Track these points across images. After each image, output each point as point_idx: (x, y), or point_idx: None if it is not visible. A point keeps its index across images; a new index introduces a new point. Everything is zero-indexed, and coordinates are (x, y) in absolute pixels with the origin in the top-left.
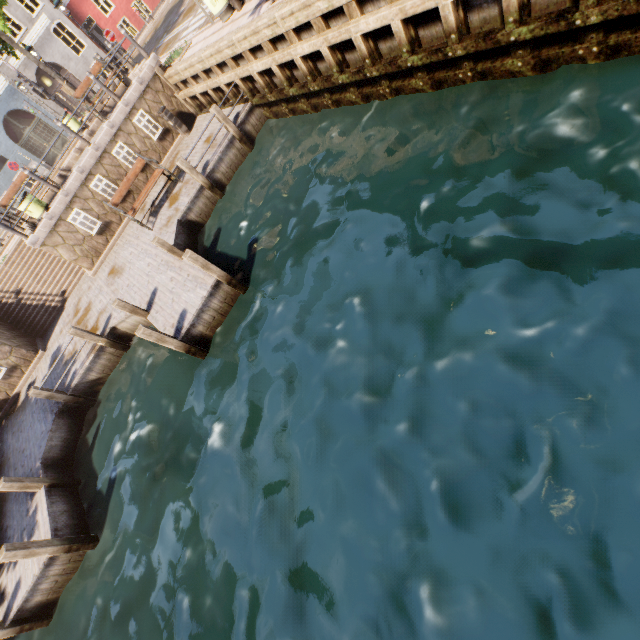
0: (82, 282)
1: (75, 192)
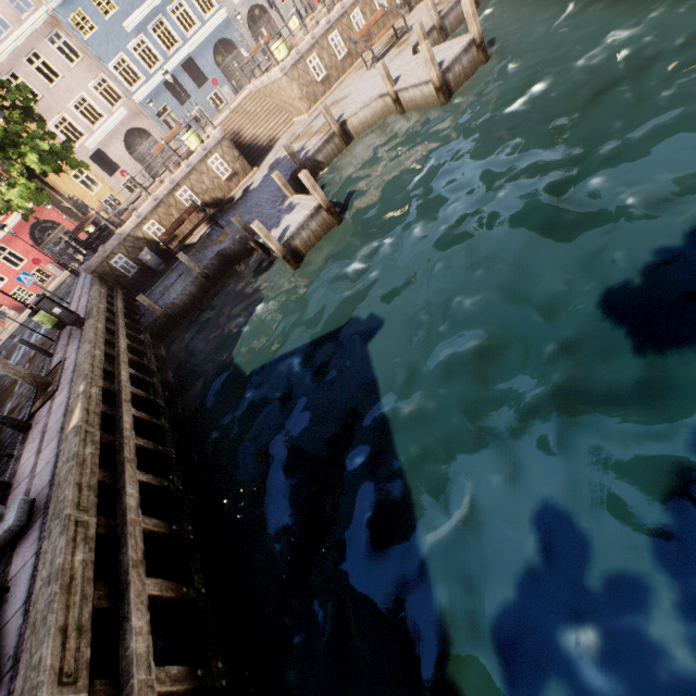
0: (292, 128)
1: (318, 39)
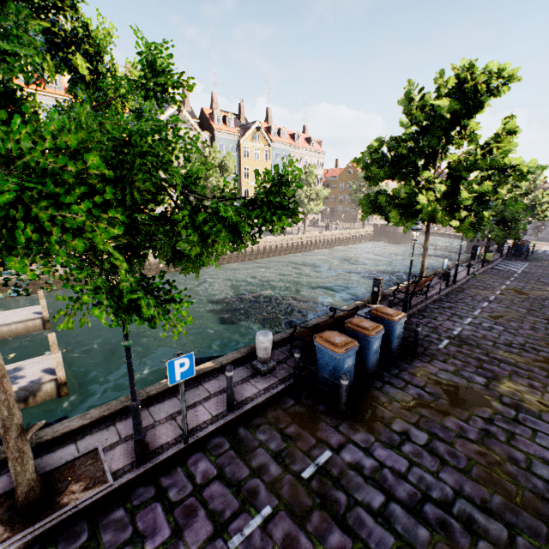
0: None
1: None
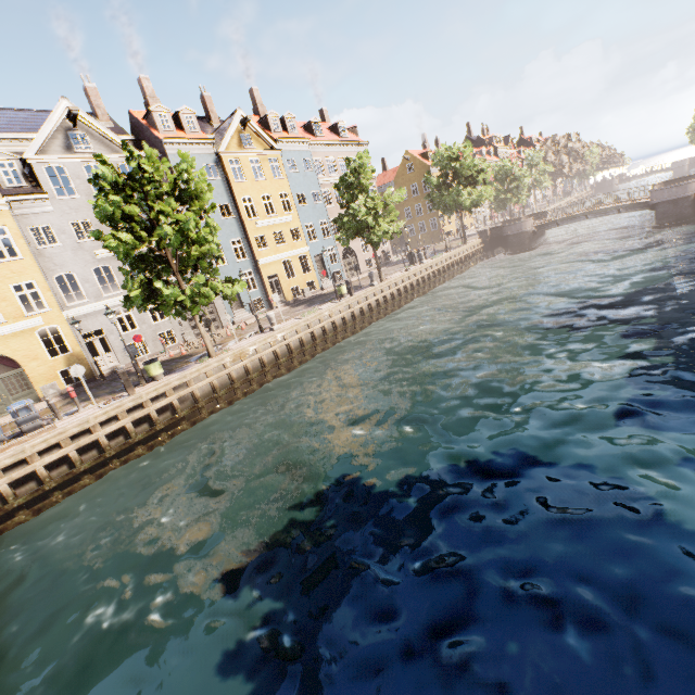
0: None
1: None
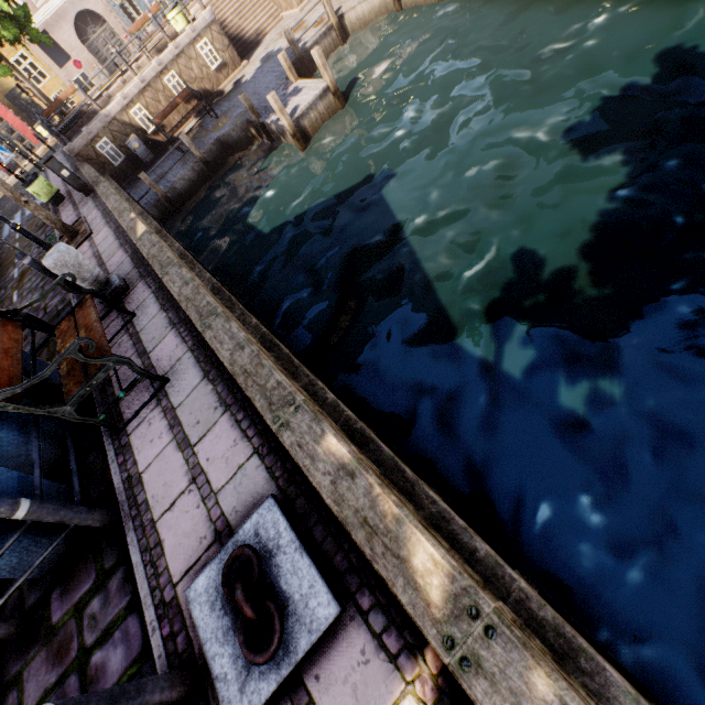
0: (281, 24)
1: None
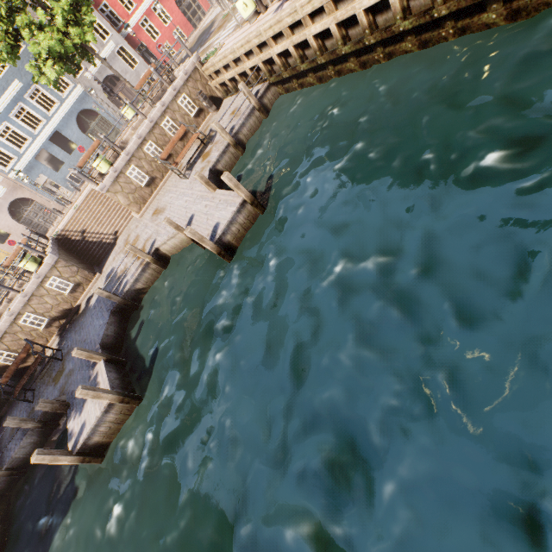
0: (130, 224)
1: (133, 153)
